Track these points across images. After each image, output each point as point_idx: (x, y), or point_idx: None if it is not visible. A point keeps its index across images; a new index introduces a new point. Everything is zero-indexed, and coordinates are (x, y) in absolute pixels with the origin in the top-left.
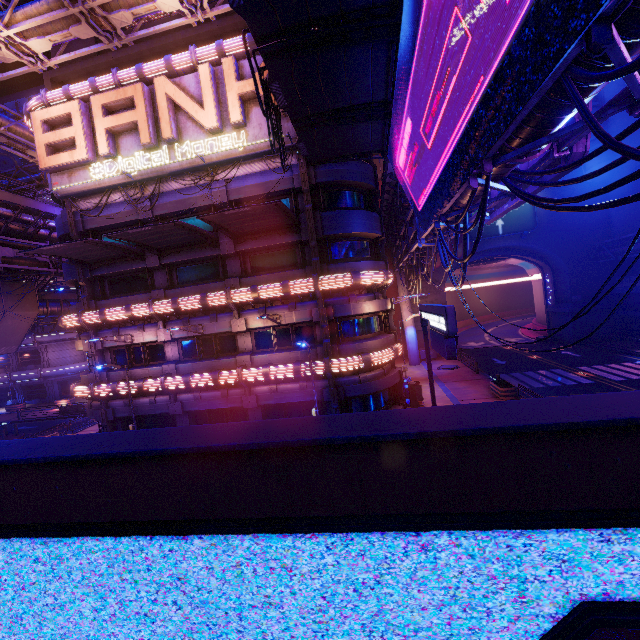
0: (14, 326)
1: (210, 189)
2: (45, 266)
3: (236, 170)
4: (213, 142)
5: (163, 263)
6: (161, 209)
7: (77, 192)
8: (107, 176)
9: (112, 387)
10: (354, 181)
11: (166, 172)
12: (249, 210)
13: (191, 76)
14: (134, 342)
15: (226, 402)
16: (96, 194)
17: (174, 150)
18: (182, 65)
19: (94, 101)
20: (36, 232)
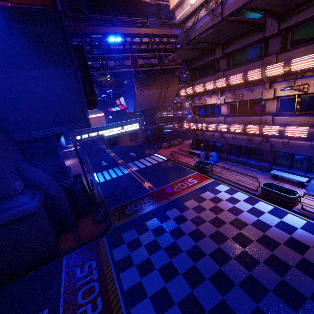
0: (171, 94)
1: None
2: (179, 64)
3: None
4: None
5: (224, 53)
6: (227, 11)
7: (185, 17)
8: None
9: (196, 125)
10: None
11: None
12: None
13: None
14: (206, 103)
15: (249, 143)
16: (193, 15)
17: None
18: None
19: None
20: (176, 47)
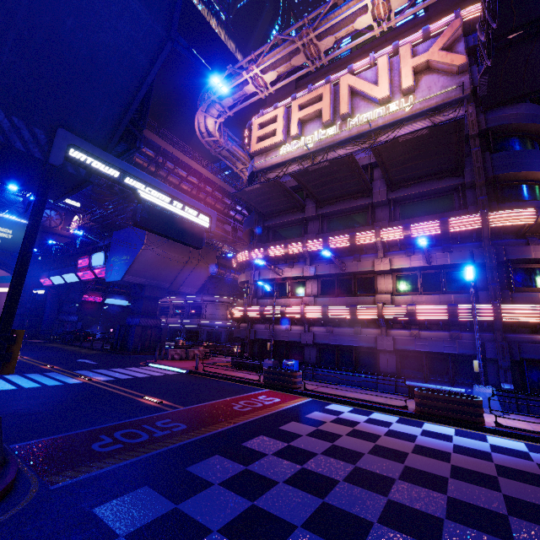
0: (200, 274)
1: (369, 152)
2: (227, 235)
3: (397, 132)
4: (381, 110)
5: (318, 213)
6: None
7: (268, 166)
8: (292, 149)
9: (260, 308)
10: (534, 124)
11: (336, 141)
12: (424, 135)
13: (368, 71)
14: (283, 276)
15: (358, 340)
16: (279, 168)
17: (345, 124)
18: (361, 68)
19: (294, 104)
20: (228, 212)
